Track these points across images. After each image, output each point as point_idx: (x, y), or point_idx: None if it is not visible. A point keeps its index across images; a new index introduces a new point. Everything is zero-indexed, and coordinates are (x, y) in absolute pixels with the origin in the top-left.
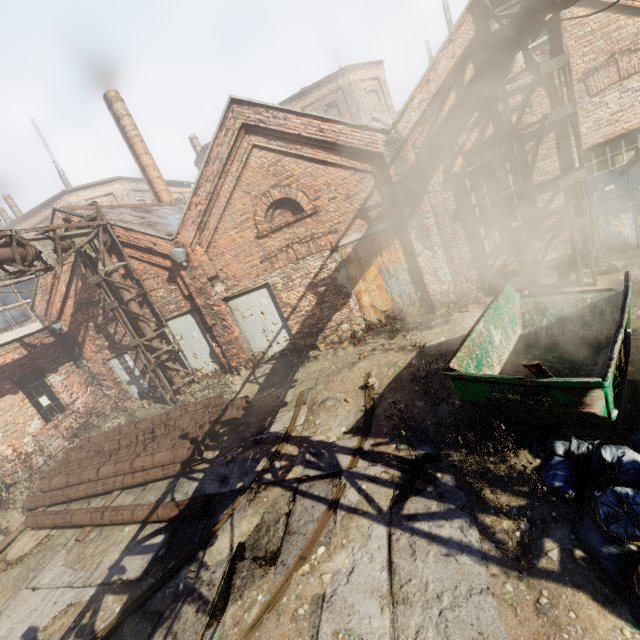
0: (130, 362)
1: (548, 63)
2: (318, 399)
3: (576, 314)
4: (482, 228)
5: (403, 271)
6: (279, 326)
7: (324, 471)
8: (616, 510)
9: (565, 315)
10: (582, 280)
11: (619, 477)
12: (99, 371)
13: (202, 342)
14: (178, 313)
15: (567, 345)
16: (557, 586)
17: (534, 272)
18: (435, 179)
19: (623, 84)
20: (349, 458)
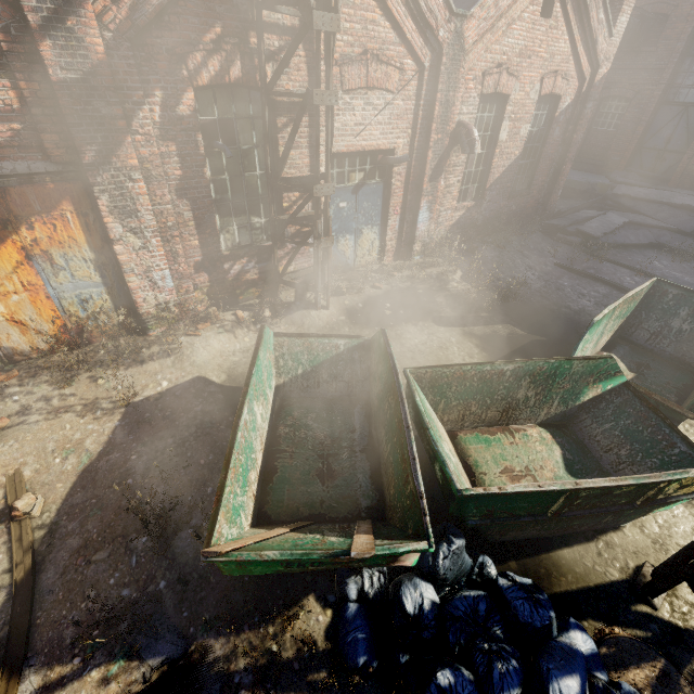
0: None
1: (323, 14)
2: None
3: (331, 362)
4: (218, 216)
5: (85, 263)
6: None
7: None
8: None
9: (321, 363)
10: (319, 303)
11: (425, 636)
12: None
13: None
14: None
15: (323, 399)
16: None
17: (273, 284)
18: (147, 112)
19: (368, 94)
20: None
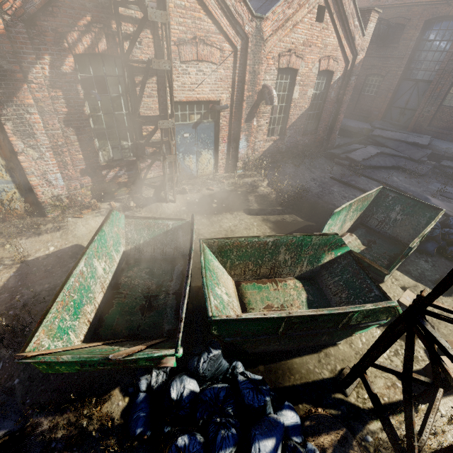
0: None
1: (154, 11)
2: None
3: (163, 236)
4: (97, 139)
5: None
6: None
7: None
8: None
9: (156, 236)
10: (168, 198)
11: (181, 413)
12: None
13: None
14: None
15: (156, 260)
16: None
17: (139, 185)
18: (39, 69)
19: (199, 64)
20: None
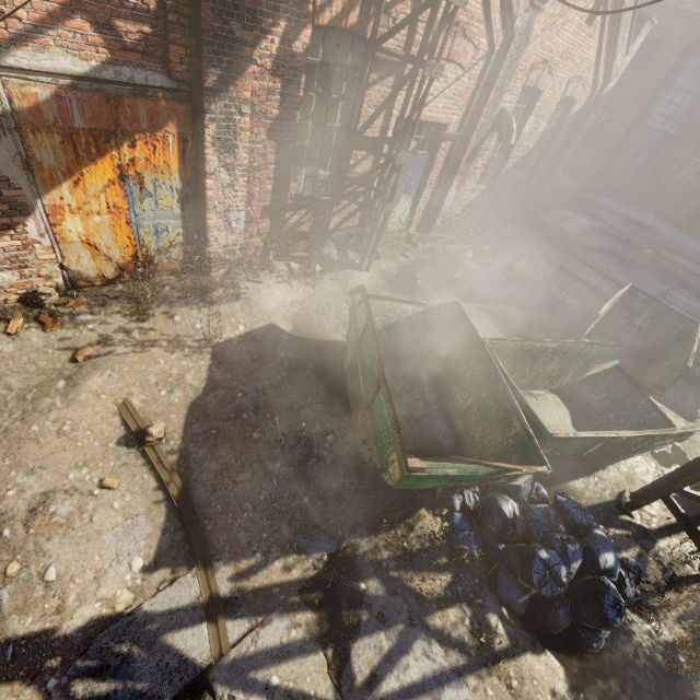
0: None
1: None
2: (12, 505)
3: (399, 325)
4: (293, 163)
5: (171, 192)
6: None
7: (159, 699)
8: (544, 575)
9: (391, 324)
10: (364, 265)
11: (518, 531)
12: None
13: None
14: None
15: (391, 357)
16: (515, 660)
17: (320, 239)
18: (270, 42)
19: (445, 66)
20: (203, 632)
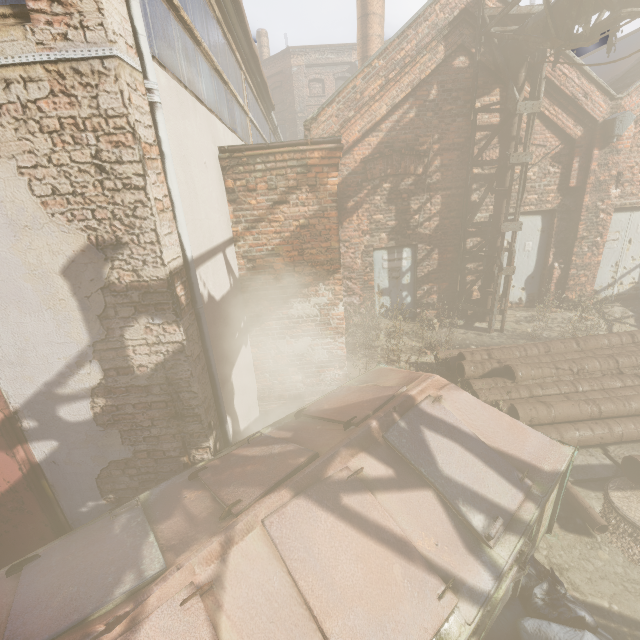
0: (406, 261)
1: None
2: None
3: None
4: None
5: None
6: (636, 263)
7: None
8: None
9: None
10: None
11: None
12: (349, 263)
13: (530, 259)
14: (533, 209)
15: None
16: None
17: None
18: None
19: None
20: None
